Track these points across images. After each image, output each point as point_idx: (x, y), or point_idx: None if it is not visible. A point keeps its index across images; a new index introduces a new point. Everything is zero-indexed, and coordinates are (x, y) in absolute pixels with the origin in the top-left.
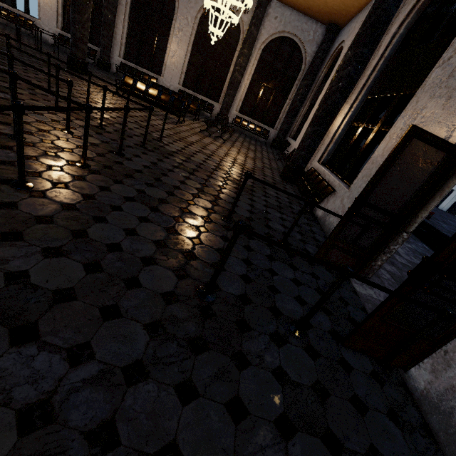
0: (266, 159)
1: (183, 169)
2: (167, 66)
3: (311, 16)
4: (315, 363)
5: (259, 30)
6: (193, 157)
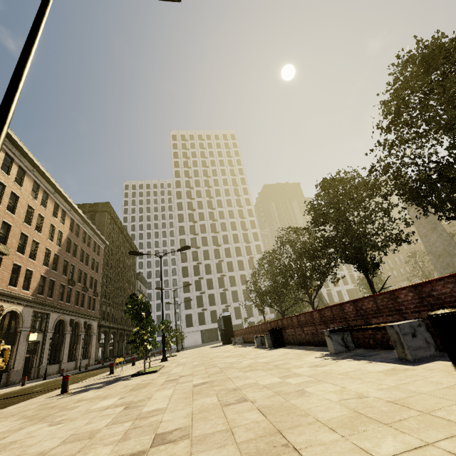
0: None
1: None
2: None
3: None
4: None
5: None
6: None
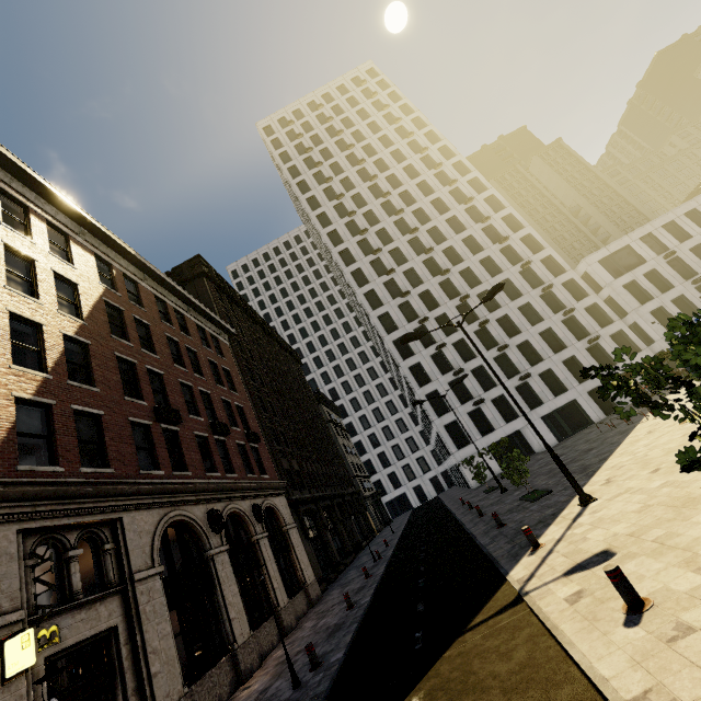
0: None
1: None
2: None
3: None
4: None
5: None
6: None
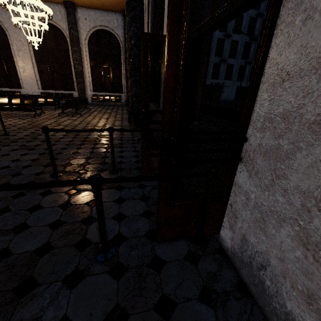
0: (119, 115)
1: (23, 148)
2: (23, 79)
3: (108, 10)
4: (118, 283)
5: (78, 31)
6: (41, 135)
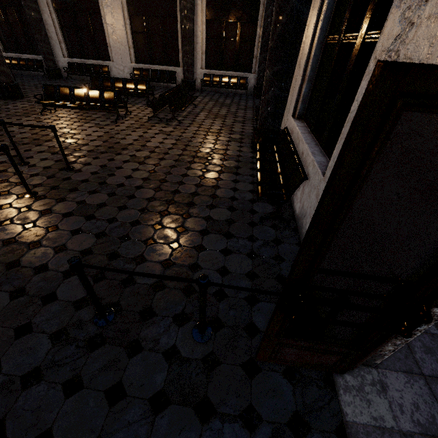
0: (237, 125)
1: (79, 213)
2: (112, 46)
3: None
4: None
5: None
6: (112, 176)
